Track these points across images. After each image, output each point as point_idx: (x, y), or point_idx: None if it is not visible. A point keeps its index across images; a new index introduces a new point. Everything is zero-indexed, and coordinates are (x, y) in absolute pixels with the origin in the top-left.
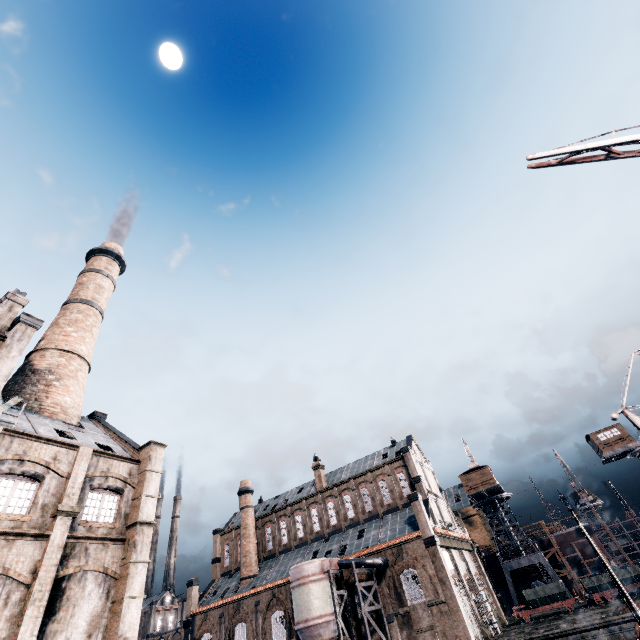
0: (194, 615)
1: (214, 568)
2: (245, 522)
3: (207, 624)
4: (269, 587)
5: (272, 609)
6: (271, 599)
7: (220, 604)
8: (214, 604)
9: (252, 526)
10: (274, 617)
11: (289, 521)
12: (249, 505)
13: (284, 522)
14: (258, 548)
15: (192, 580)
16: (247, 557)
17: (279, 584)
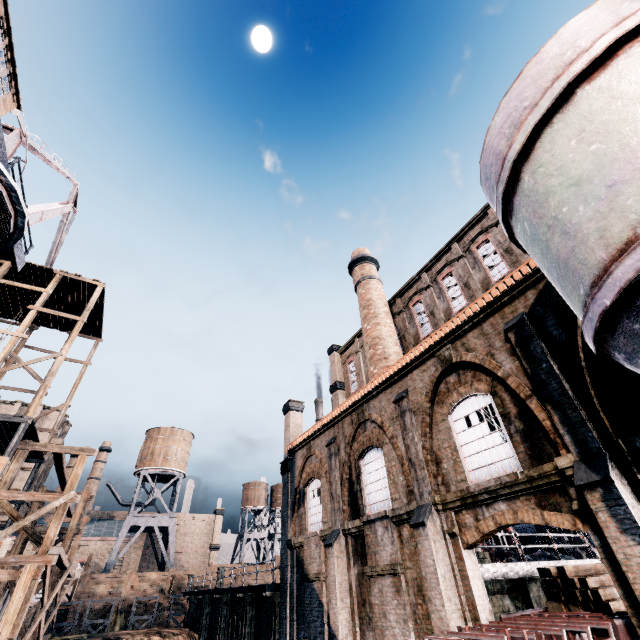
0: (292, 451)
1: (334, 398)
2: (365, 299)
3: (312, 463)
4: (425, 349)
5: (446, 399)
6: (438, 375)
7: (326, 422)
8: (317, 425)
9: (380, 303)
10: (457, 417)
11: (461, 265)
12: (369, 275)
13: (449, 277)
14: (402, 344)
15: (288, 403)
16: (376, 347)
17: (455, 329)
